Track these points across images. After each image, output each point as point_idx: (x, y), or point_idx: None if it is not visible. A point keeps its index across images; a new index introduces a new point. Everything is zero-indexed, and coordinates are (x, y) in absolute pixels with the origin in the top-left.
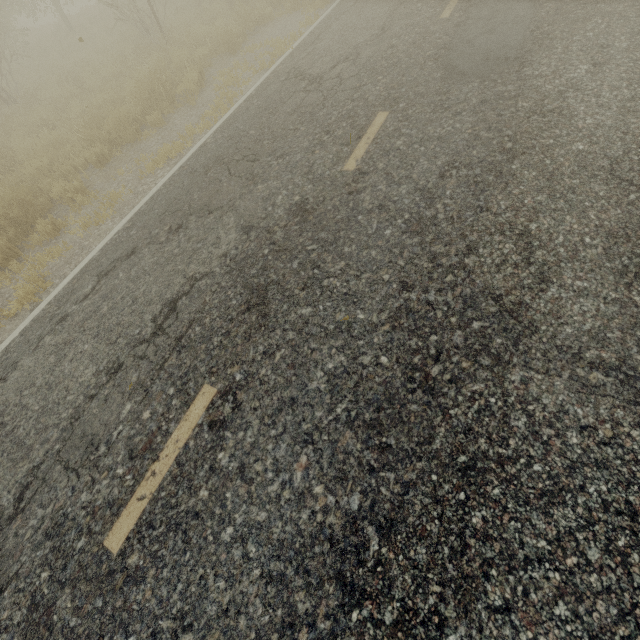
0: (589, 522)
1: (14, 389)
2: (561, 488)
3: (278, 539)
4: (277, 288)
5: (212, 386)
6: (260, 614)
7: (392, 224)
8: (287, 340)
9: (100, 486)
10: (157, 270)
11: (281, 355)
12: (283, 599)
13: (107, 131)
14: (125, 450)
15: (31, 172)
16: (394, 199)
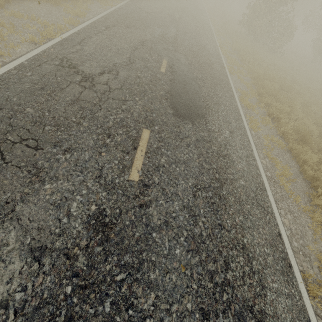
0: None
1: None
2: None
3: None
4: None
5: None
6: None
7: (178, 242)
8: None
9: None
10: None
11: None
12: None
13: None
14: None
15: None
16: (173, 215)
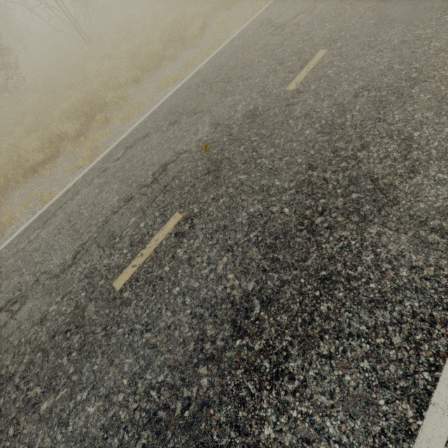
0: (399, 322)
1: (77, 204)
2: (385, 299)
3: (203, 297)
4: (228, 162)
5: (180, 214)
6: (187, 331)
7: (311, 127)
8: (228, 193)
9: (114, 257)
10: (159, 147)
11: (223, 201)
12: (200, 327)
13: (141, 61)
14: (129, 241)
15: (96, 85)
16: (317, 110)
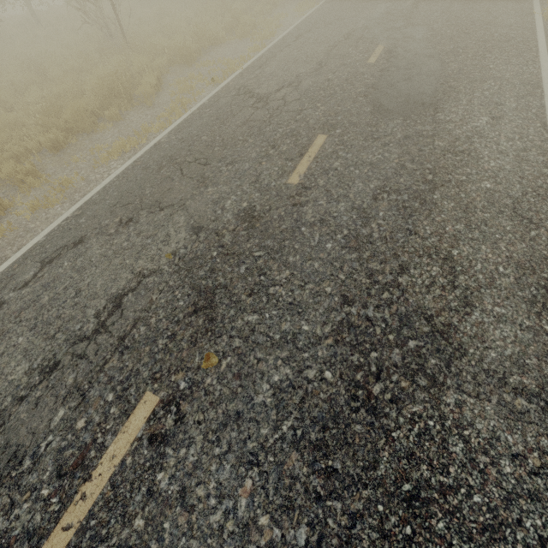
0: None
1: None
2: (500, 522)
3: None
4: (224, 292)
5: (154, 394)
6: None
7: (333, 238)
8: (233, 347)
9: (20, 510)
10: (104, 262)
11: (227, 363)
12: None
13: (64, 119)
14: (53, 466)
15: None
16: (334, 215)
